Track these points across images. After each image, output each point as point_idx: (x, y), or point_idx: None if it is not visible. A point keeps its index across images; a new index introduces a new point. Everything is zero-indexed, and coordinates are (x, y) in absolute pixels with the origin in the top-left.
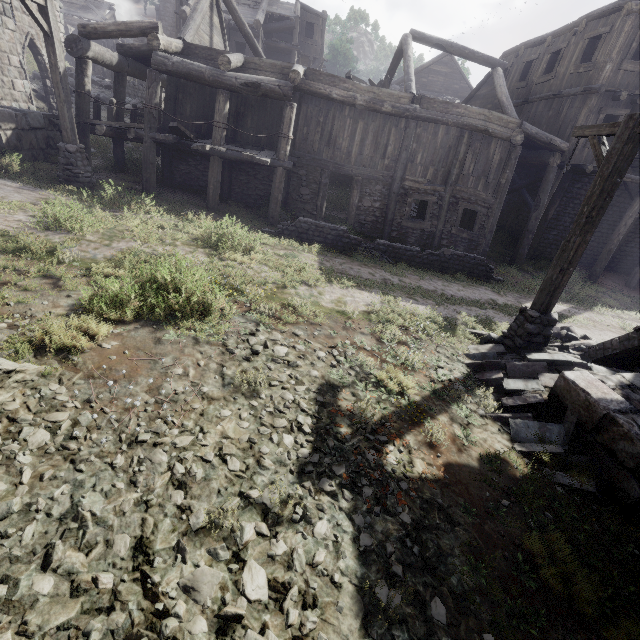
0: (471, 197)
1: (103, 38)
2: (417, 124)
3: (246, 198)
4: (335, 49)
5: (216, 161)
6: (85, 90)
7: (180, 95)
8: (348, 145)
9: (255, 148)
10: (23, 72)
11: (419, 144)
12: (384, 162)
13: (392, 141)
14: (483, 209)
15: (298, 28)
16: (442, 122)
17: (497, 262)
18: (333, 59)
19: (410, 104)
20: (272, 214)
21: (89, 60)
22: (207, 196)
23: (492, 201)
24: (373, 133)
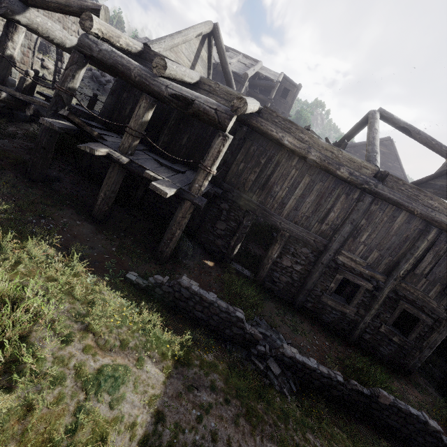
0: (417, 300)
1: (41, 7)
2: (373, 200)
3: (157, 210)
4: (300, 113)
5: (116, 169)
6: (5, 53)
7: (125, 93)
8: (285, 195)
9: (173, 168)
10: (33, 47)
11: (369, 222)
12: (321, 226)
13: (337, 208)
14: (429, 319)
15: (276, 88)
16: (406, 208)
17: (424, 377)
18: (296, 119)
19: (372, 177)
20: (162, 248)
21: (21, 25)
22: (95, 202)
23: (443, 314)
24: (318, 193)
